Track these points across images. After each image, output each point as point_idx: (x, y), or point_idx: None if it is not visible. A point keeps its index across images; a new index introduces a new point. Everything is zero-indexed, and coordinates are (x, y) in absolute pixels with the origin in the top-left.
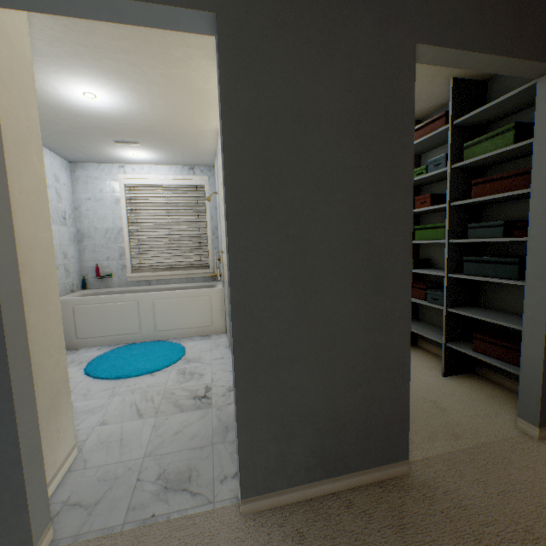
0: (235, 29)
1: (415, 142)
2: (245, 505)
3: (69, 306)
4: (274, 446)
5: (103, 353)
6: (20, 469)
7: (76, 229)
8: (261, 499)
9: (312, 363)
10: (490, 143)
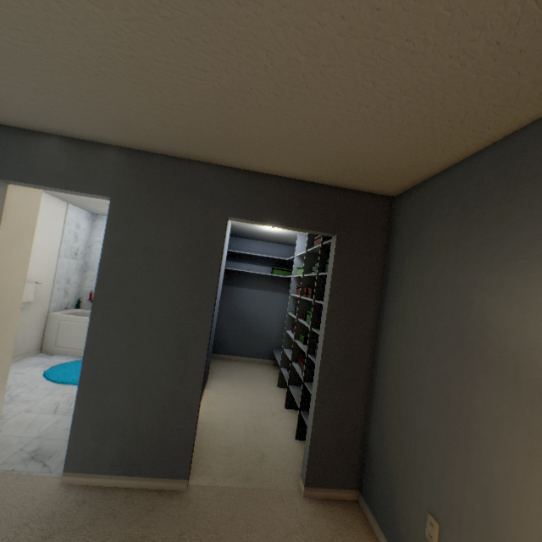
0: (119, 205)
1: (313, 247)
2: (65, 477)
3: (57, 320)
4: (93, 442)
5: (67, 362)
6: None
7: (84, 262)
8: (77, 476)
9: (129, 393)
10: None
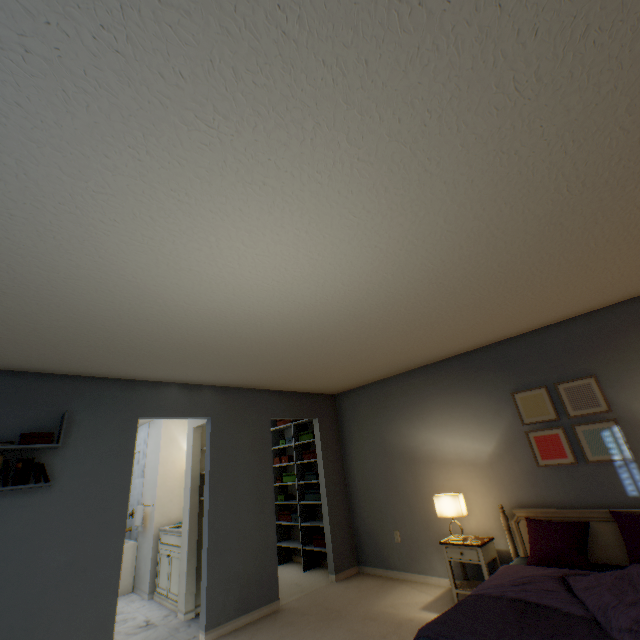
0: (216, 421)
1: (279, 426)
2: (207, 635)
3: None
4: (221, 596)
5: None
6: (114, 620)
7: None
8: (214, 631)
9: (238, 549)
10: (307, 436)
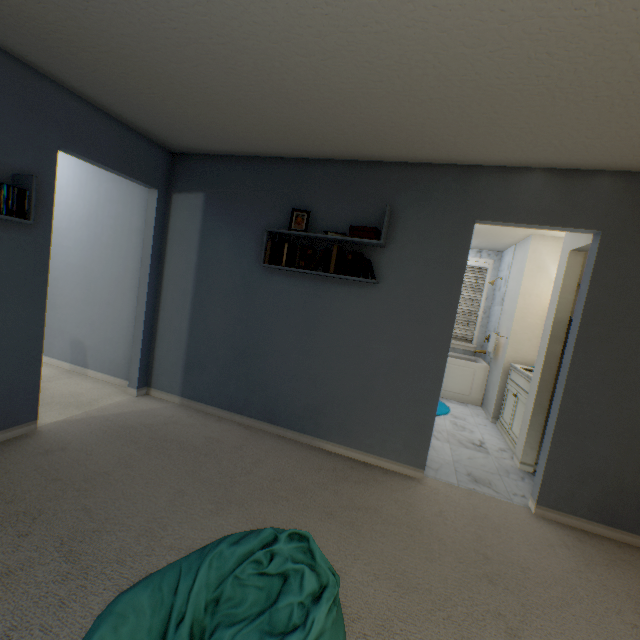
0: (611, 239)
1: None
2: (537, 509)
3: None
4: (567, 483)
5: None
6: (430, 431)
7: None
8: (548, 511)
9: (612, 443)
10: None
